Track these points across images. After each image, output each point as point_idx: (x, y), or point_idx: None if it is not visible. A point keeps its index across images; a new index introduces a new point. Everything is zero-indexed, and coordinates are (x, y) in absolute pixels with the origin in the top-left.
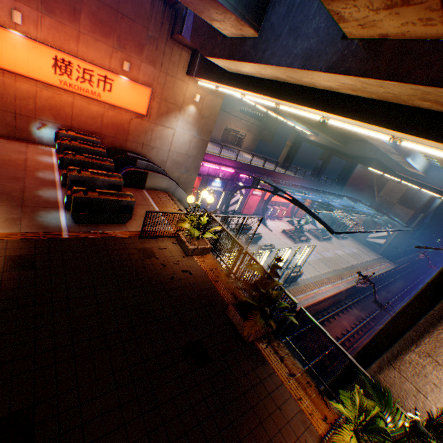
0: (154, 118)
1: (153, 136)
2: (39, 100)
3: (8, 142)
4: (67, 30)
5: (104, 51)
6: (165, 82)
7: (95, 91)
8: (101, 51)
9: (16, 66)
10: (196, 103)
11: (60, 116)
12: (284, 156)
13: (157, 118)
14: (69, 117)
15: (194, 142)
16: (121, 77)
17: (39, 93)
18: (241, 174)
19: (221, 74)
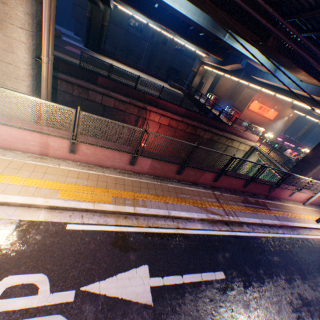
0: (272, 120)
1: (269, 126)
2: (249, 115)
3: (238, 126)
4: (265, 99)
5: (270, 103)
6: (282, 110)
7: (263, 113)
8: (270, 103)
9: (250, 108)
10: (288, 116)
11: (250, 119)
12: (301, 134)
13: (273, 121)
14: (252, 120)
15: (280, 129)
16: (271, 110)
17: (250, 114)
18: (286, 142)
19: (311, 114)
